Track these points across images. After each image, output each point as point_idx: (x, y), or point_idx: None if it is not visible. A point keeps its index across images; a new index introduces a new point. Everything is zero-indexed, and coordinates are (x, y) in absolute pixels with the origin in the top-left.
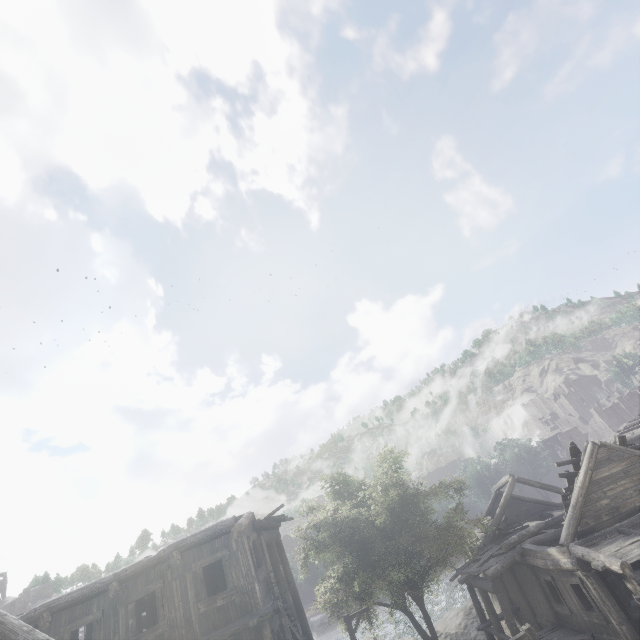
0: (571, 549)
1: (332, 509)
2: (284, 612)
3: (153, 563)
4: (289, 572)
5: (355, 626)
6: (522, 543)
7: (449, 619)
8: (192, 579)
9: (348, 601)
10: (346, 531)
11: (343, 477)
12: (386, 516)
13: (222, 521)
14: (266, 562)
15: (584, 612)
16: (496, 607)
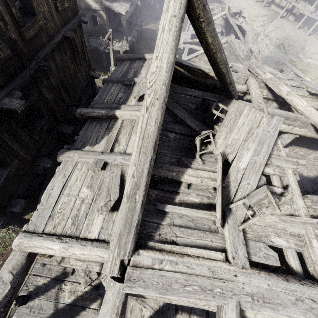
0: (103, 2)
1: None
2: None
3: None
4: None
5: None
6: None
7: None
8: None
9: None
10: None
11: None
12: None
13: None
14: None
15: (93, 26)
16: None
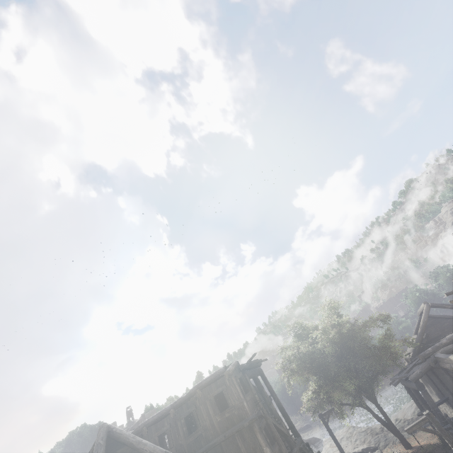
0: None
1: (295, 348)
2: (268, 416)
3: (188, 397)
4: (272, 392)
5: (327, 420)
6: (435, 353)
7: (406, 409)
8: (210, 403)
9: (321, 405)
10: (307, 361)
11: (301, 325)
12: (332, 347)
13: (218, 370)
14: (251, 389)
15: None
16: (435, 398)
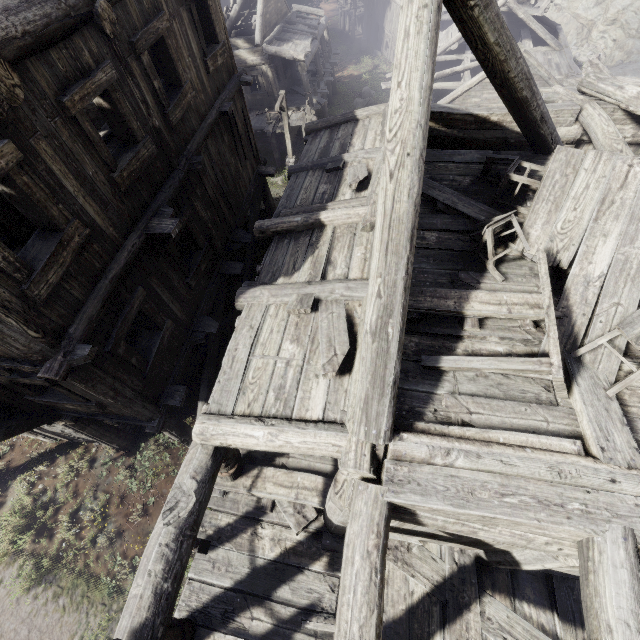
0: (266, 49)
1: None
2: None
3: None
4: None
5: None
6: None
7: None
8: (189, 22)
9: None
10: None
11: None
12: None
13: None
14: None
15: (251, 95)
16: None
